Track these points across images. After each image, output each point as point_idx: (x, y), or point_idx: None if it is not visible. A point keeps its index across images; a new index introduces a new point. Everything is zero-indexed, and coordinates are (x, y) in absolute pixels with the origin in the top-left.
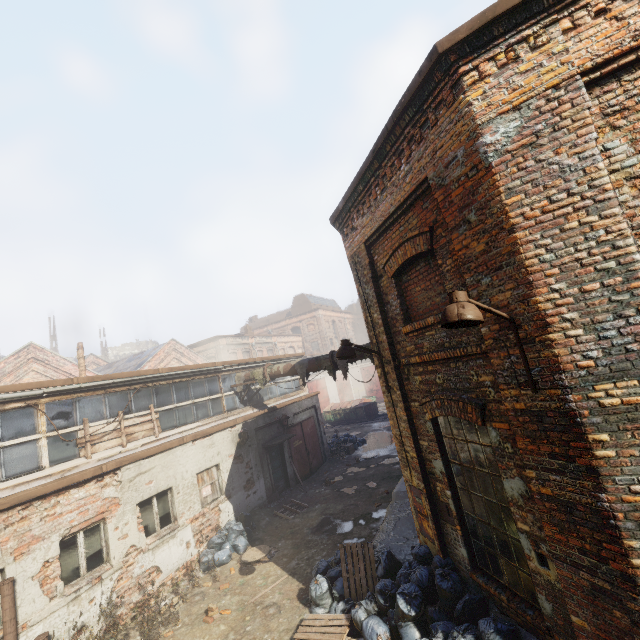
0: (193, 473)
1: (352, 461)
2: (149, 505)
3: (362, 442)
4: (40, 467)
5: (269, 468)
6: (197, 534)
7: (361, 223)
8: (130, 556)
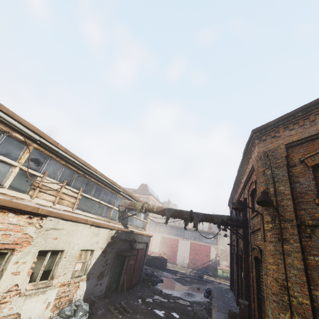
0: (79, 248)
1: (156, 291)
2: (44, 256)
3: (161, 281)
4: (1, 185)
5: (114, 270)
6: (57, 299)
7: (287, 133)
8: (9, 294)
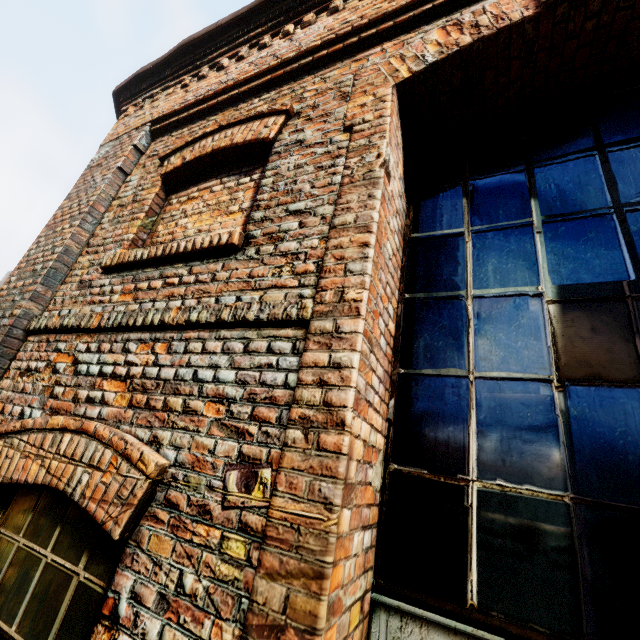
0: None
1: None
2: None
3: None
4: None
5: None
6: None
7: None
8: None
